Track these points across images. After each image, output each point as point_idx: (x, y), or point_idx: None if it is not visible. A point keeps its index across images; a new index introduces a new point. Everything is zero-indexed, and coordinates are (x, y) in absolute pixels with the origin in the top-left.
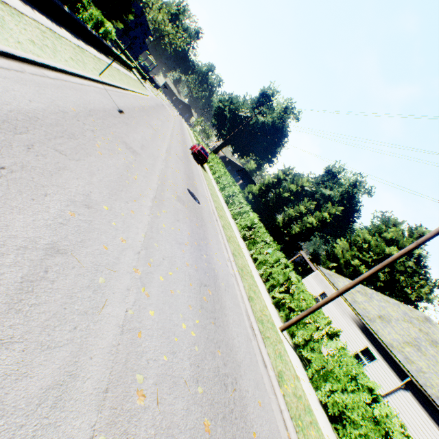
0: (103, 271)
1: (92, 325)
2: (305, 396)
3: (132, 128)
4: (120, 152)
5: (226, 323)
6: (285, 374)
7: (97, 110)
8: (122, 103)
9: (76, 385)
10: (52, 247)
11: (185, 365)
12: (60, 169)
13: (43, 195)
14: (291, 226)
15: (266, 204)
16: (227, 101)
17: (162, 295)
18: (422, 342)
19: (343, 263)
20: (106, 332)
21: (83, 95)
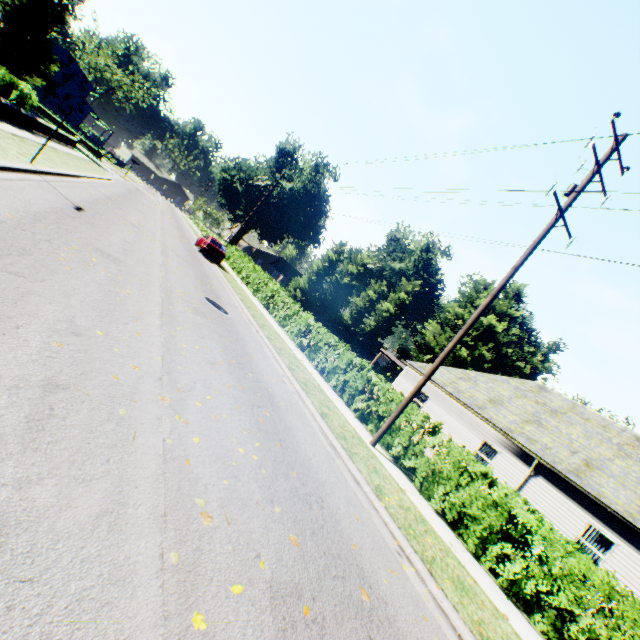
0: (121, 403)
1: (128, 457)
2: (415, 507)
3: (103, 229)
4: (96, 263)
5: (296, 444)
6: (385, 488)
7: (45, 212)
8: (77, 196)
9: (128, 511)
10: (49, 383)
11: (253, 488)
12: (23, 294)
13: (15, 328)
14: (363, 321)
15: (323, 299)
16: (233, 168)
17: (205, 422)
18: (541, 415)
19: (439, 351)
20: (146, 462)
21: (17, 194)
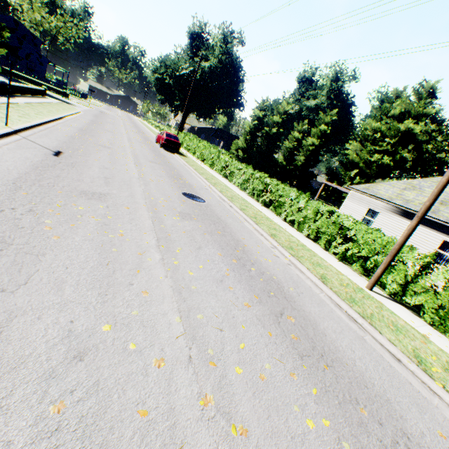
0: None
1: None
2: (448, 356)
3: (82, 165)
4: (83, 212)
5: (333, 347)
6: (419, 350)
7: (25, 174)
8: (54, 141)
9: None
10: None
11: None
12: (0, 328)
13: None
14: (294, 159)
15: (259, 151)
16: (160, 67)
17: (258, 402)
18: None
19: (363, 165)
20: None
21: None
